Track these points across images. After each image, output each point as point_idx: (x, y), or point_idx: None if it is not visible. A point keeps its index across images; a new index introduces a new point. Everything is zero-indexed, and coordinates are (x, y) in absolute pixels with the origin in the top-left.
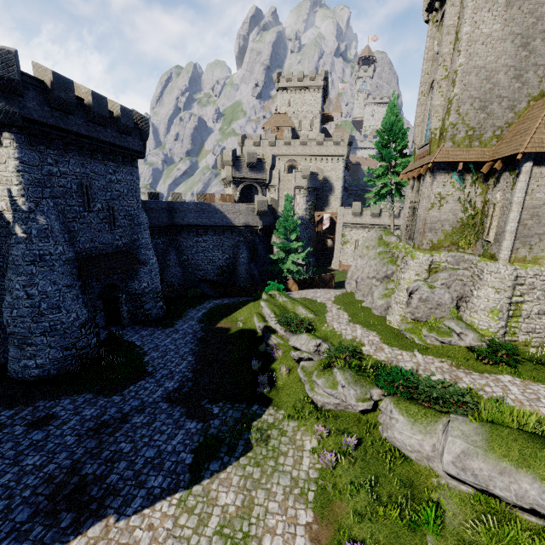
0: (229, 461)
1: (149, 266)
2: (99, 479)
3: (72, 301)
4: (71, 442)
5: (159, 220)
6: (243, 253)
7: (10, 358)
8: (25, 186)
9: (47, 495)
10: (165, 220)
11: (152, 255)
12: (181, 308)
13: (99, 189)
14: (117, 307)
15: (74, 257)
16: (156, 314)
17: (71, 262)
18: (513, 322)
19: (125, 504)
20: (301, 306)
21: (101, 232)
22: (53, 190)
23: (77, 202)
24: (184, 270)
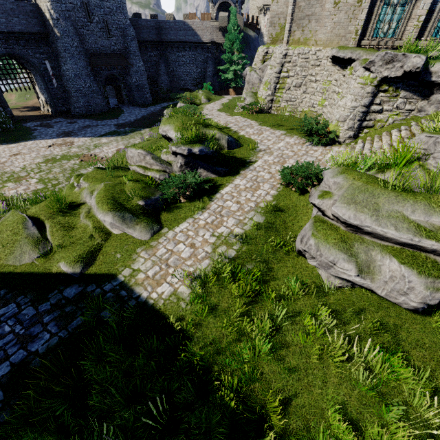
0: (115, 136)
1: (136, 68)
2: (75, 132)
3: (87, 77)
4: (76, 127)
5: (150, 37)
6: (210, 67)
7: (70, 104)
8: (52, 3)
9: (61, 133)
10: (154, 36)
11: (138, 60)
12: (161, 102)
13: (95, 6)
14: (121, 93)
15: (86, 52)
16: (143, 102)
17: (84, 54)
18: (279, 93)
19: (77, 136)
20: (203, 95)
21: (101, 38)
22: (66, 6)
23: (82, 15)
24: (171, 79)
